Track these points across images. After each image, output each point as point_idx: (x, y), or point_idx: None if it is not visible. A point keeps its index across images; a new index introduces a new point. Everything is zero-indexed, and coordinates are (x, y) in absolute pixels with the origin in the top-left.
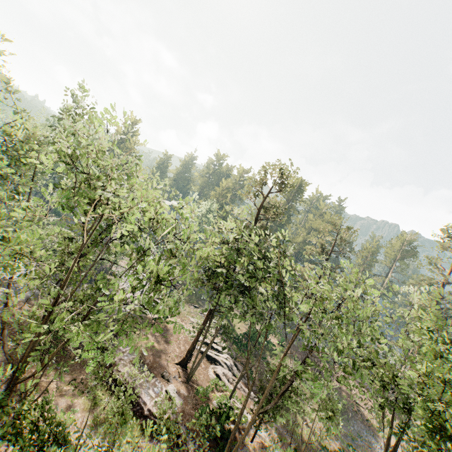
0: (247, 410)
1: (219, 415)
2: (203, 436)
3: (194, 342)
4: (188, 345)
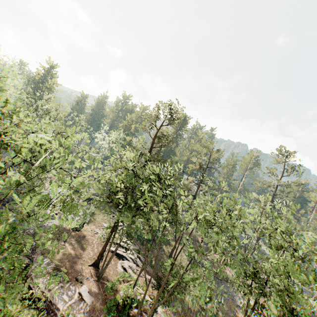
0: (147, 293)
1: (123, 306)
2: None
3: (104, 246)
4: (101, 247)
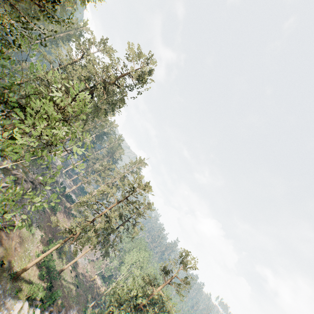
0: None
1: None
2: None
3: None
4: None
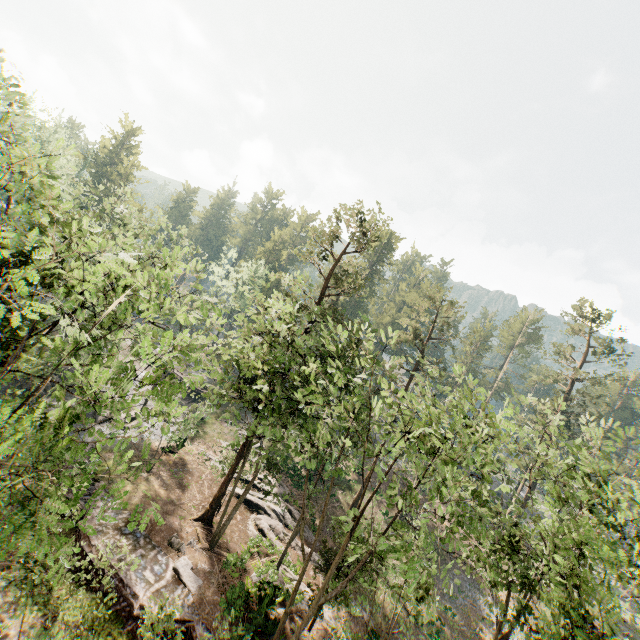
0: (305, 580)
1: (258, 600)
2: (232, 636)
3: (223, 485)
4: (216, 486)
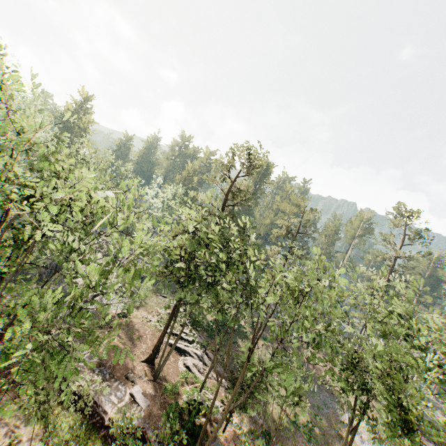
0: (219, 399)
1: (188, 412)
2: (172, 437)
3: (161, 337)
4: (155, 338)
